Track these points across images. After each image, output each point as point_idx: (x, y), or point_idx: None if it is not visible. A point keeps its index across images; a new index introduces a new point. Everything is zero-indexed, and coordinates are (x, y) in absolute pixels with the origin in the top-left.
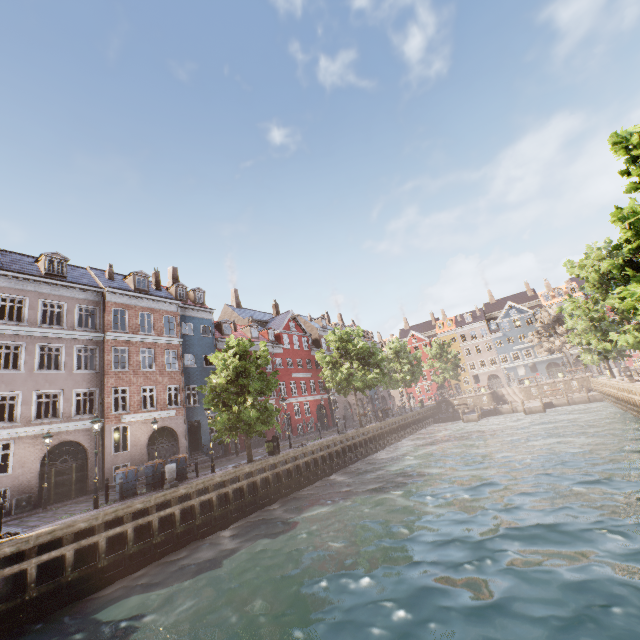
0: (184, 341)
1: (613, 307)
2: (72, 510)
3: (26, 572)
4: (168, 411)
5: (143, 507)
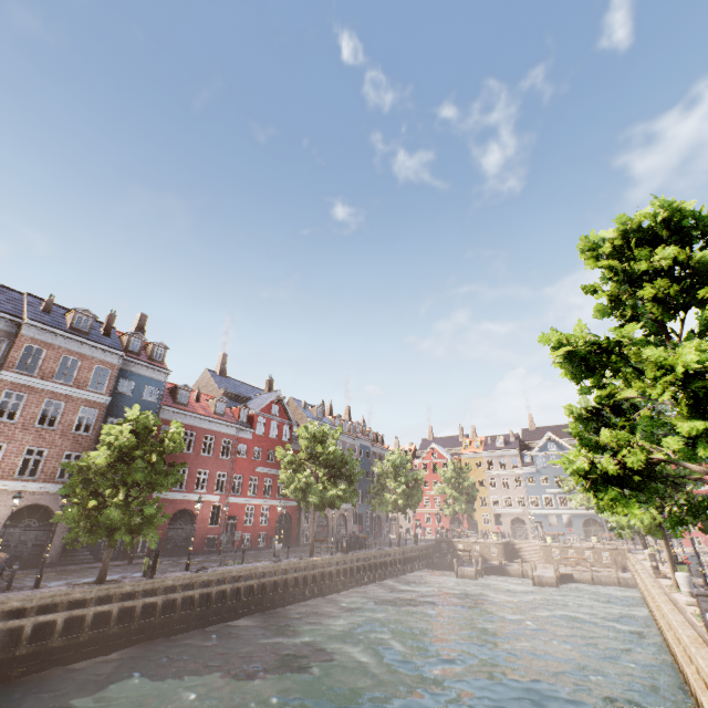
0: (115, 400)
1: None
2: None
3: None
4: (53, 485)
5: None
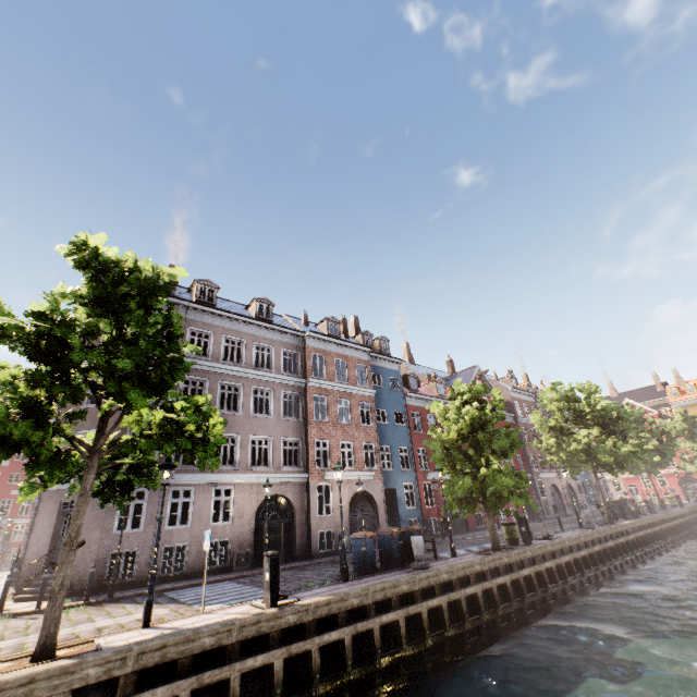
0: (374, 393)
1: None
2: (303, 577)
3: (307, 654)
4: (366, 472)
5: (408, 590)
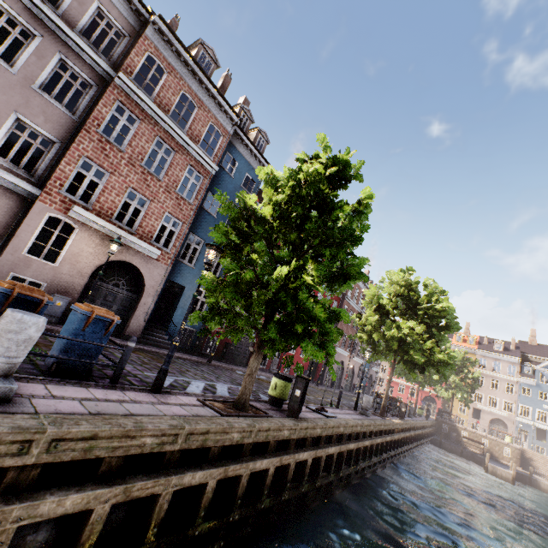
0: (218, 176)
1: None
2: None
3: None
4: (149, 246)
5: None
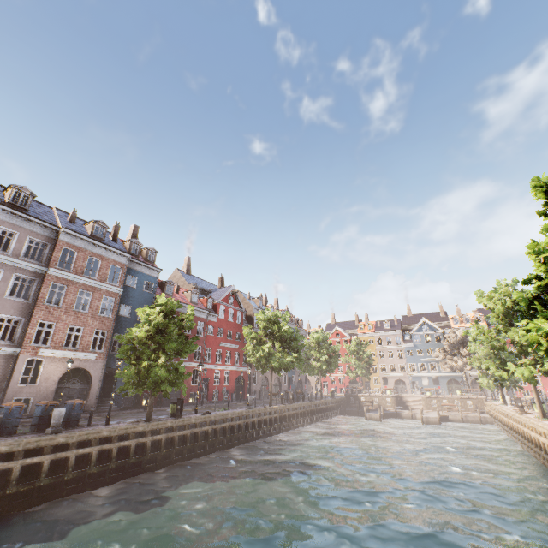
0: (125, 291)
1: (513, 340)
2: None
3: None
4: (89, 353)
5: (8, 450)
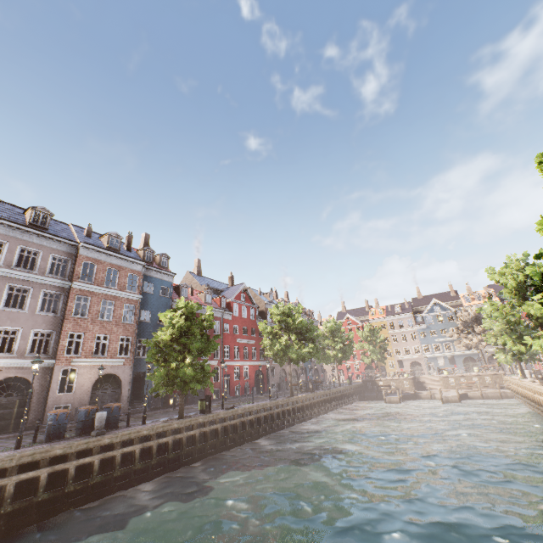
0: (143, 298)
1: (528, 313)
2: None
3: None
4: (117, 359)
5: (63, 453)
